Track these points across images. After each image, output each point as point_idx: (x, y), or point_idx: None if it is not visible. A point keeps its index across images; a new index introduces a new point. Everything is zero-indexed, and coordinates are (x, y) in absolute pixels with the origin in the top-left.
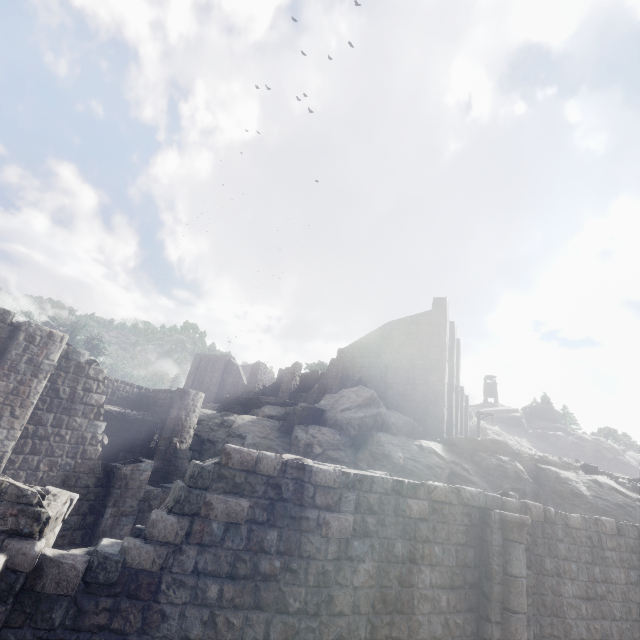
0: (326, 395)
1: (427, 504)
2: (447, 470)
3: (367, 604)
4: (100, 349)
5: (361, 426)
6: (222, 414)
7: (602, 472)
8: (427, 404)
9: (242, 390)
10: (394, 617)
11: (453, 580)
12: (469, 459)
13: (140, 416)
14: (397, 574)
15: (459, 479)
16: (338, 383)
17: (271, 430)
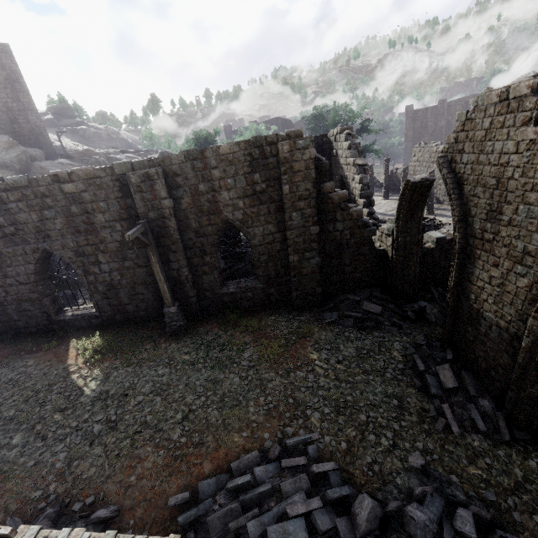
0: None
1: None
2: None
3: None
4: None
5: (20, 162)
6: None
7: (126, 151)
8: (36, 136)
9: None
10: None
11: None
12: (82, 162)
13: None
14: None
15: None
16: None
17: None
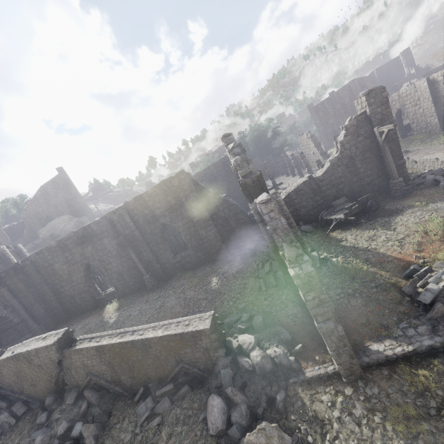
0: (41, 230)
1: None
2: None
3: None
4: None
5: (76, 227)
6: None
7: None
8: (83, 210)
9: None
10: None
11: None
12: None
13: None
14: None
15: None
16: (38, 224)
17: None
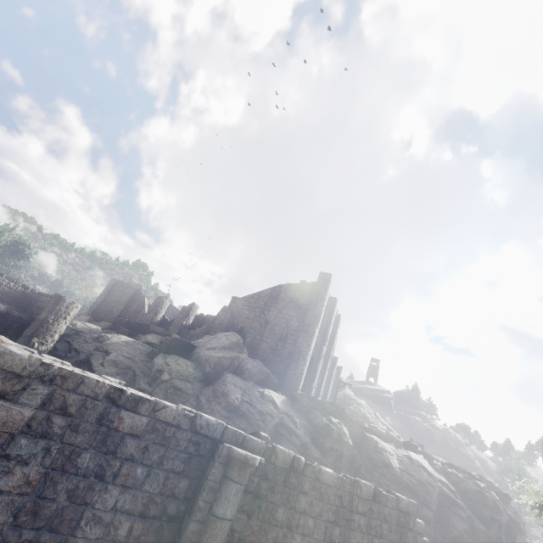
0: (206, 335)
1: (146, 421)
2: (277, 419)
3: (7, 513)
4: (24, 254)
5: (217, 365)
6: (104, 331)
7: (423, 452)
8: (290, 361)
9: (141, 318)
10: (42, 535)
11: (148, 508)
12: (305, 415)
13: (3, 309)
14: (69, 487)
15: (285, 430)
16: (222, 328)
17: (140, 353)
